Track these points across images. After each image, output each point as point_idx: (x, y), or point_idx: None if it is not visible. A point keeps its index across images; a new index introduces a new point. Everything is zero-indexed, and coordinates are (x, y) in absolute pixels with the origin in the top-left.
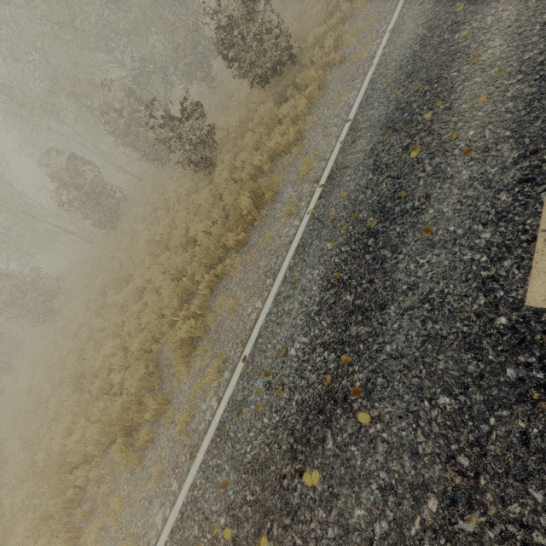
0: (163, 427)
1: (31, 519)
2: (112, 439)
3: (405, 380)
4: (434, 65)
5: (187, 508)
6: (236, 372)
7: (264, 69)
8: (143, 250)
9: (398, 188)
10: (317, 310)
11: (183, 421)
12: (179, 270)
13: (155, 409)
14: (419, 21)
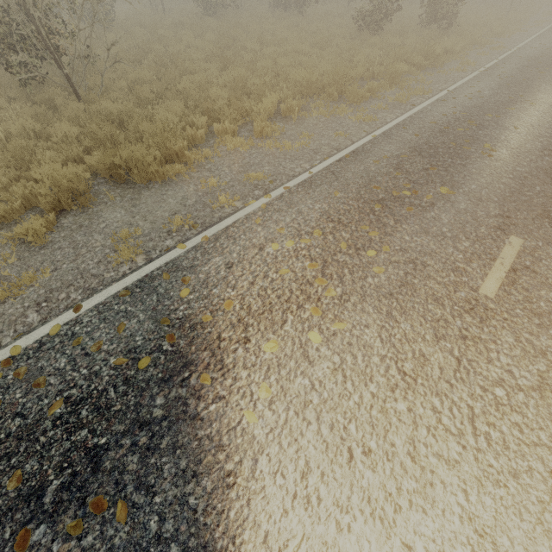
0: (372, 99)
1: (227, 92)
2: (311, 93)
3: (548, 102)
4: (547, 62)
5: (424, 111)
6: (443, 92)
7: (442, 12)
8: (295, 39)
9: (535, 77)
10: (497, 88)
11: (397, 99)
12: (352, 60)
13: (368, 90)
14: (535, 51)
